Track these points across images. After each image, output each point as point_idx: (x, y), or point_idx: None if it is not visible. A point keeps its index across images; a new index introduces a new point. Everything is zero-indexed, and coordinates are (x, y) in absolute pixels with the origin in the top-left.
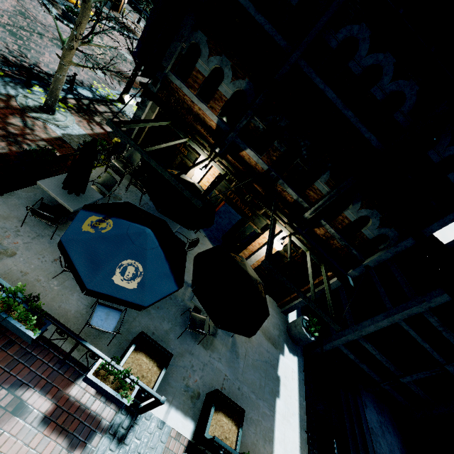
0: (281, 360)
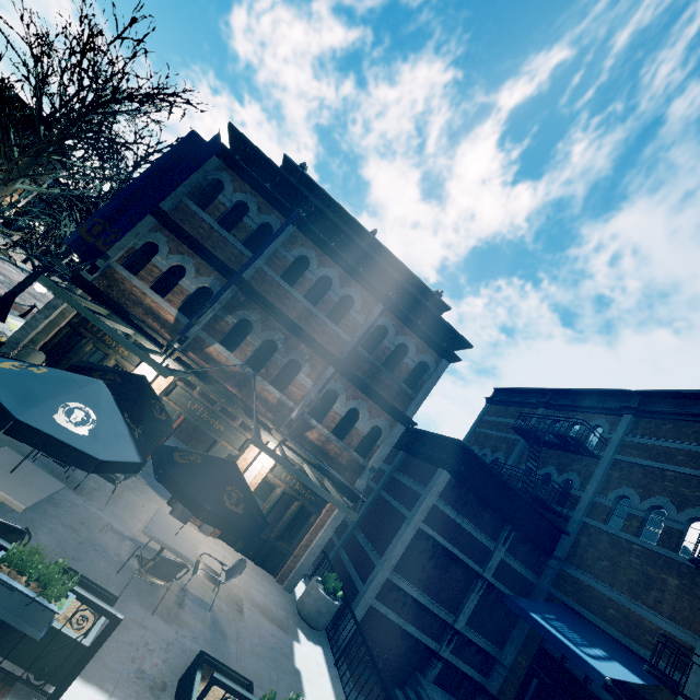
0: (298, 648)
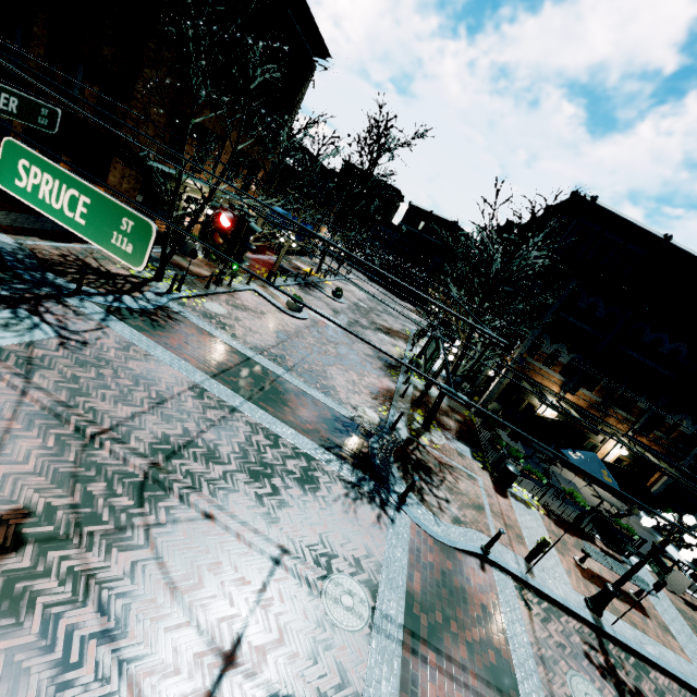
0: None
